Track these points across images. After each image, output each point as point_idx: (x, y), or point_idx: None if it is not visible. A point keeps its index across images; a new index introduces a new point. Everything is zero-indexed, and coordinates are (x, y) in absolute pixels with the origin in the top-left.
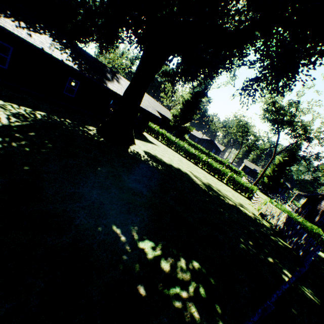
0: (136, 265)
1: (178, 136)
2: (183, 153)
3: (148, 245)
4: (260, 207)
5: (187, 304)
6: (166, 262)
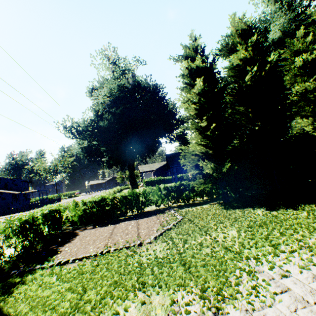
0: None
1: None
2: None
3: None
4: None
5: None
6: None
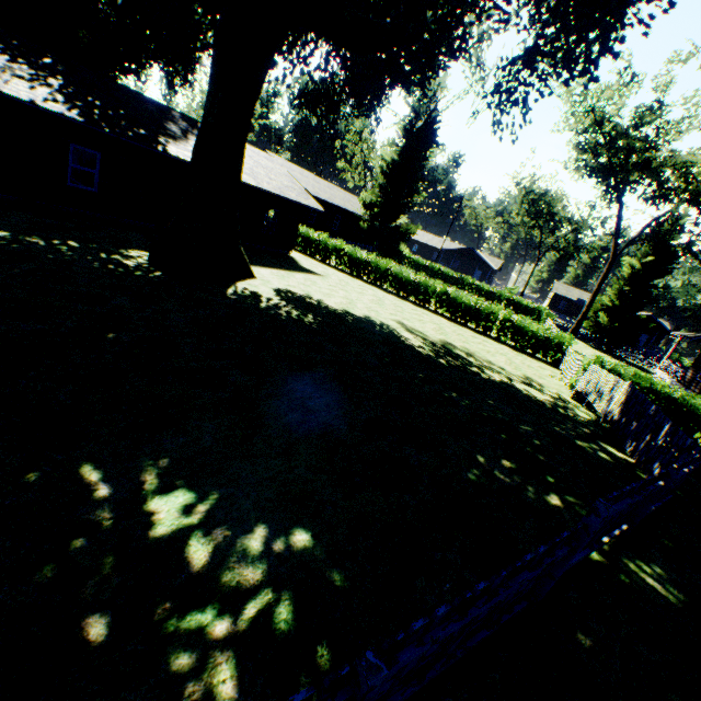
0: (106, 560)
1: (385, 252)
2: (389, 284)
3: (175, 503)
4: (576, 379)
5: (212, 658)
6: (206, 542)
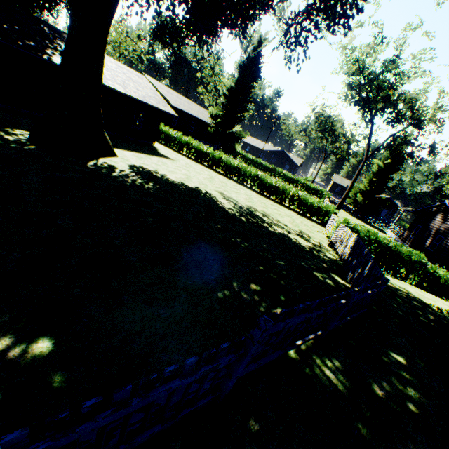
0: None
1: (225, 149)
2: (221, 168)
3: None
4: (332, 233)
5: None
6: None
